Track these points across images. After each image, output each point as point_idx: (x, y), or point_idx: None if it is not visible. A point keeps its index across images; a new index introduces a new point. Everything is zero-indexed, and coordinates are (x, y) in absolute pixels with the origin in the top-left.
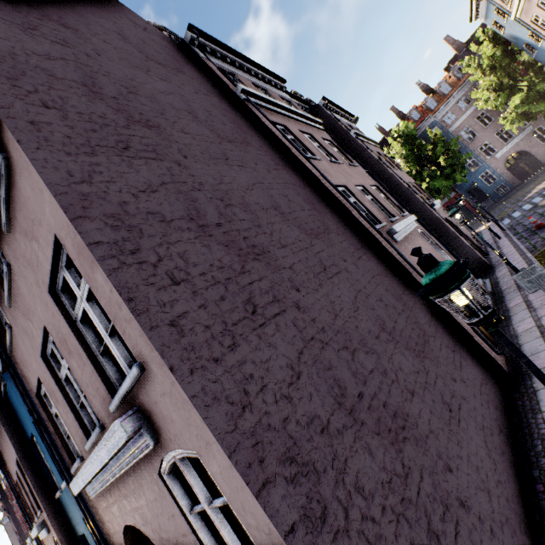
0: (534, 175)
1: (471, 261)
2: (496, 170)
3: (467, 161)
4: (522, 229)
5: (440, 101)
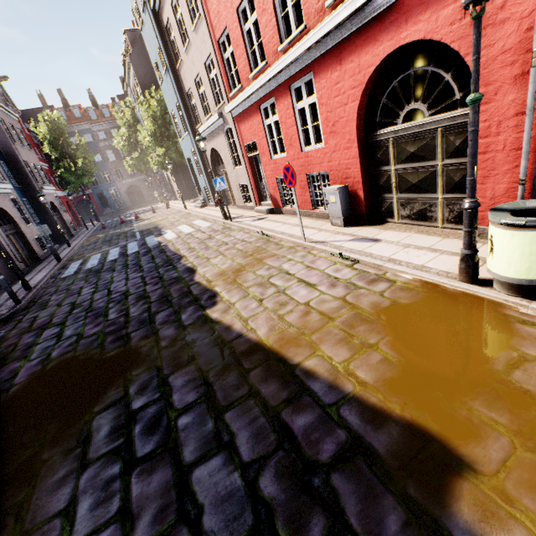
0: (139, 205)
1: (56, 233)
2: (121, 191)
3: (105, 174)
4: (100, 228)
5: (100, 118)
